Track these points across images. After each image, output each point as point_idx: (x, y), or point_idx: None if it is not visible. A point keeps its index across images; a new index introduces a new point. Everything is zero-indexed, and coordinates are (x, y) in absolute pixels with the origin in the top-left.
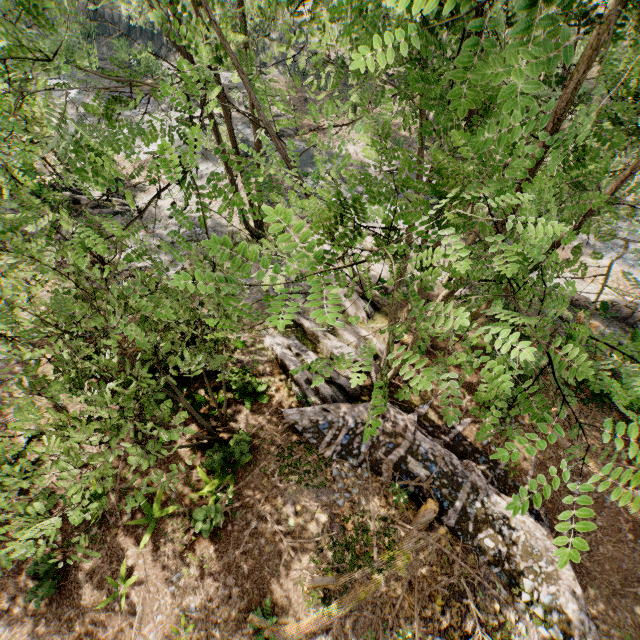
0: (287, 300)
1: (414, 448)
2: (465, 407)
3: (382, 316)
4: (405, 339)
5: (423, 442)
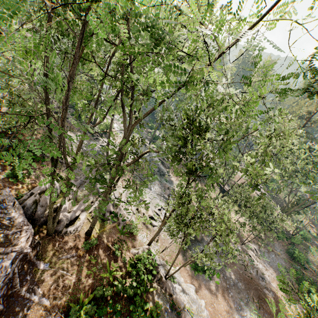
0: (84, 183)
1: (0, 256)
2: (58, 294)
3: (101, 223)
4: (92, 238)
5: (7, 259)
